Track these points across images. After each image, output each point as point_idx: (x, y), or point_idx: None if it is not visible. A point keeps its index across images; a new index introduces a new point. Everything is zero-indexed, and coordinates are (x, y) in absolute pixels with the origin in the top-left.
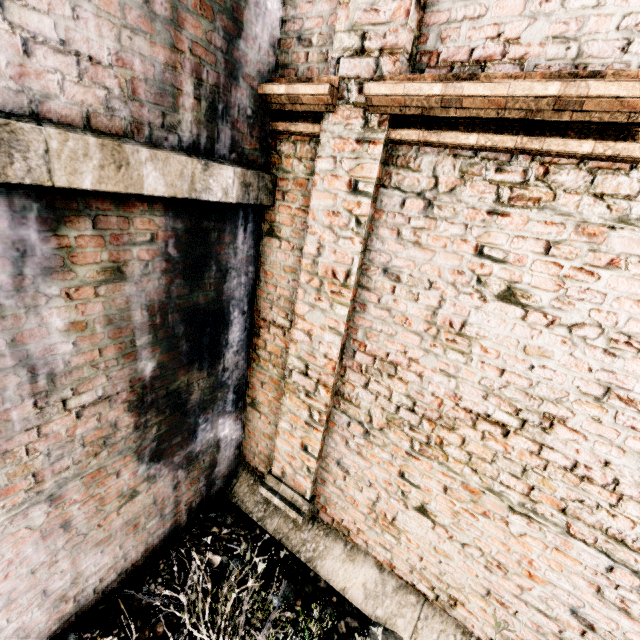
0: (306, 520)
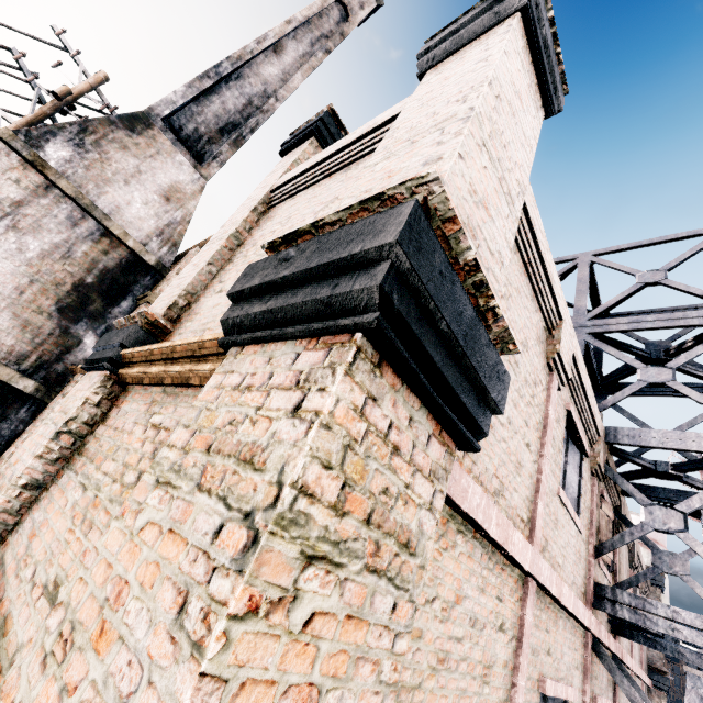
0: None
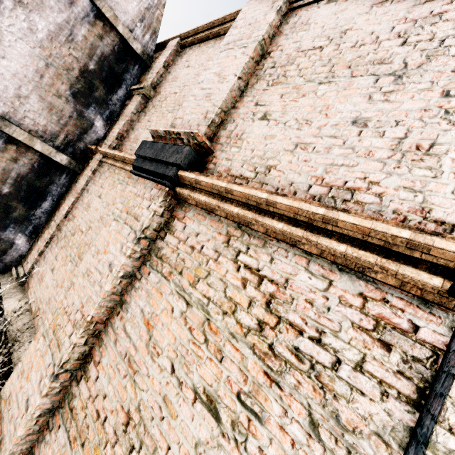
0: (18, 283)
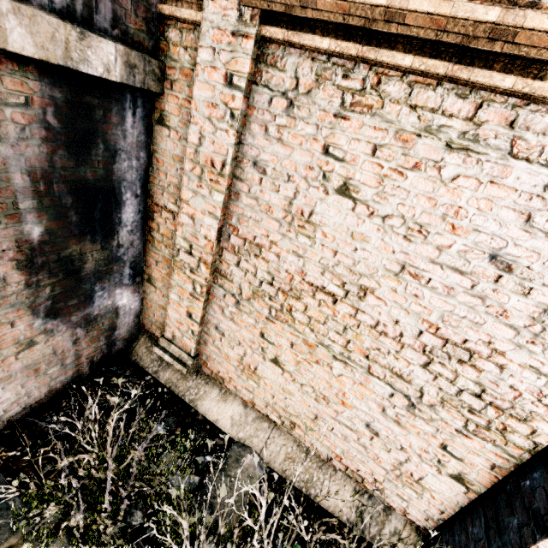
0: (191, 372)
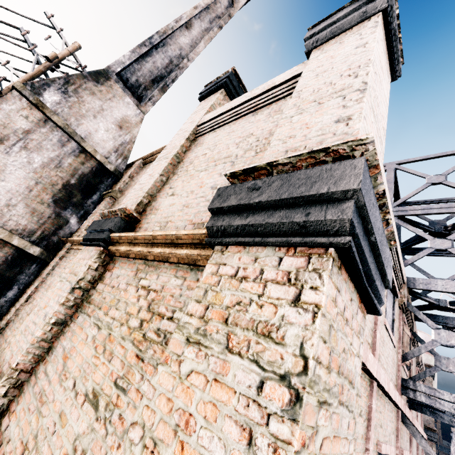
0: None
